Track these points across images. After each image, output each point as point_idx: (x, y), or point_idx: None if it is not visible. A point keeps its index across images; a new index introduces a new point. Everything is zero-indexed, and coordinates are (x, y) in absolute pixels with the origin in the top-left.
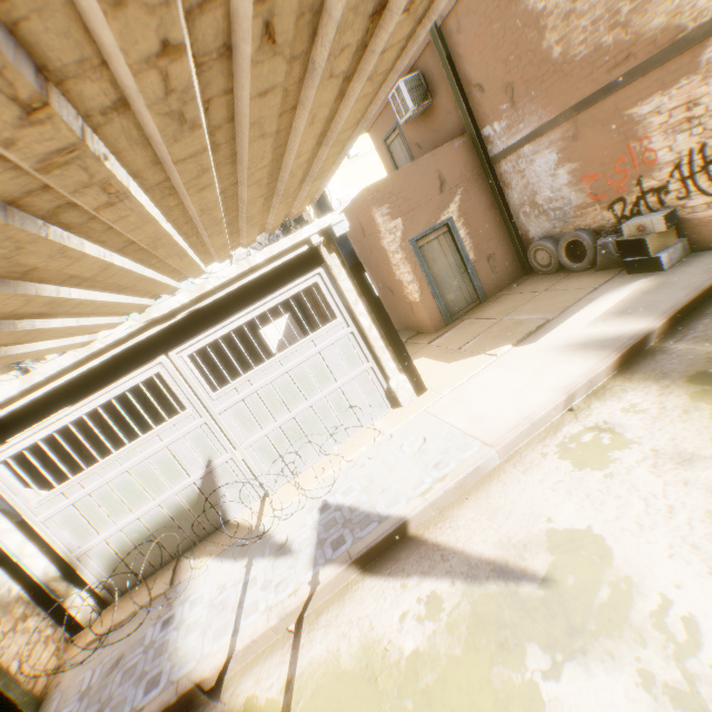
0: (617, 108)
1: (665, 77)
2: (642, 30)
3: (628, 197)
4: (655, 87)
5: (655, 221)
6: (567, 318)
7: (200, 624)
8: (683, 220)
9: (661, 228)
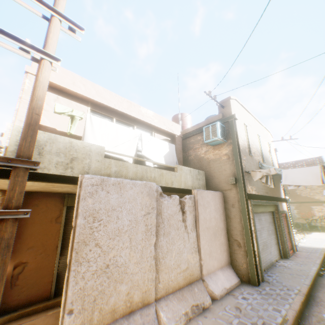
0: (308, 205)
1: (317, 204)
2: (313, 197)
3: (309, 219)
4: (315, 205)
5: (318, 223)
6: (310, 233)
7: (312, 246)
8: (319, 226)
9: (319, 225)
